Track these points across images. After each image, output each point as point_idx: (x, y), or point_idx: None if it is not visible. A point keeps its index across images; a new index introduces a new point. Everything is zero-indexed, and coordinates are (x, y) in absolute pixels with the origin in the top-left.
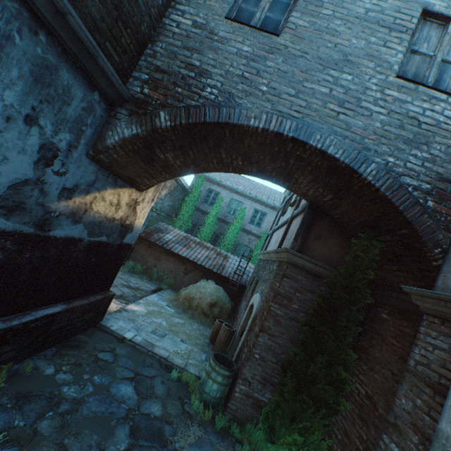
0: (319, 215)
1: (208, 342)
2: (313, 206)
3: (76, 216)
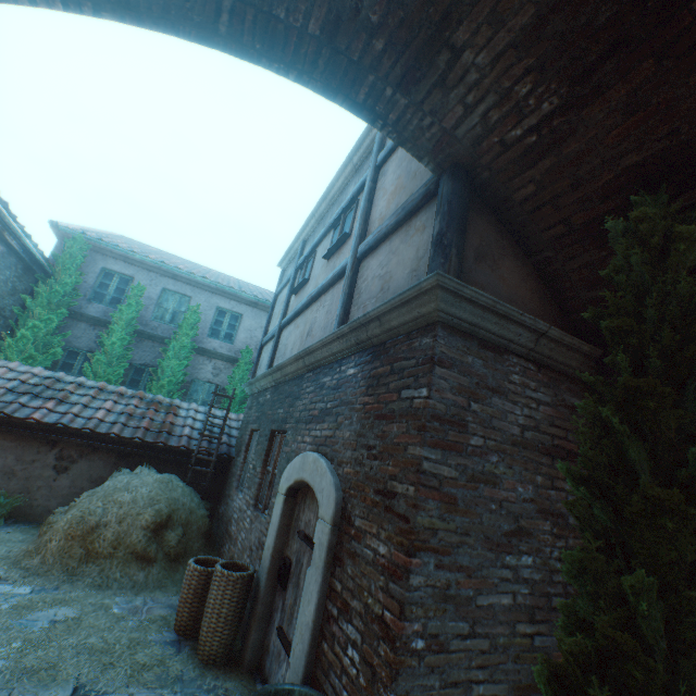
0: (472, 204)
1: (173, 641)
2: (463, 175)
3: None
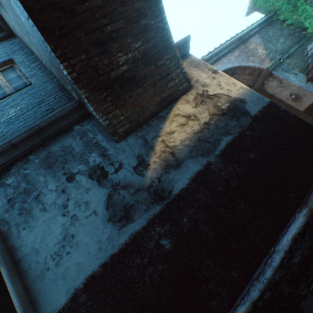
0: None
1: None
2: None
3: (172, 164)
